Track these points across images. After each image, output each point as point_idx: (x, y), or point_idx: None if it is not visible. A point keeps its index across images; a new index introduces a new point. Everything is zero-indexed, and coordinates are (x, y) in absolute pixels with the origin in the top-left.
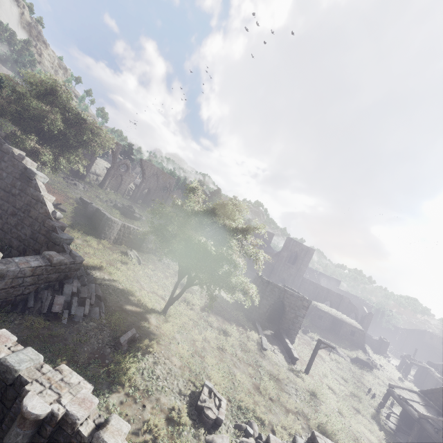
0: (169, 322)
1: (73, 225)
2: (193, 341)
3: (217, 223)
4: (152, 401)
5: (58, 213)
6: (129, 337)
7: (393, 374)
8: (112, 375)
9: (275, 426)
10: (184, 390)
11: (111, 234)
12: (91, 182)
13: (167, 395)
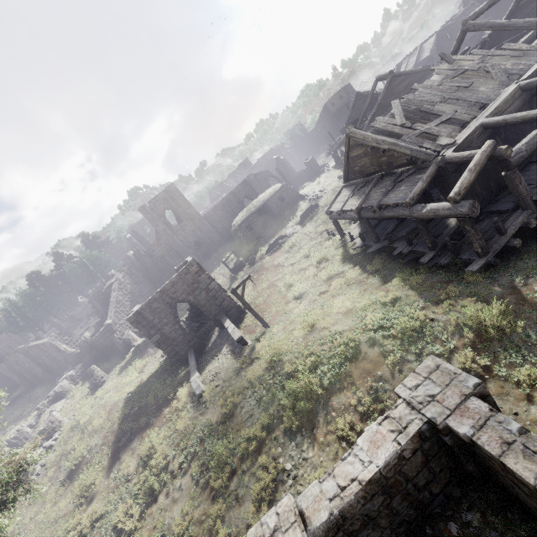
0: None
1: None
2: None
3: None
4: None
5: None
6: None
7: (334, 182)
8: None
9: None
10: None
11: None
12: None
13: None
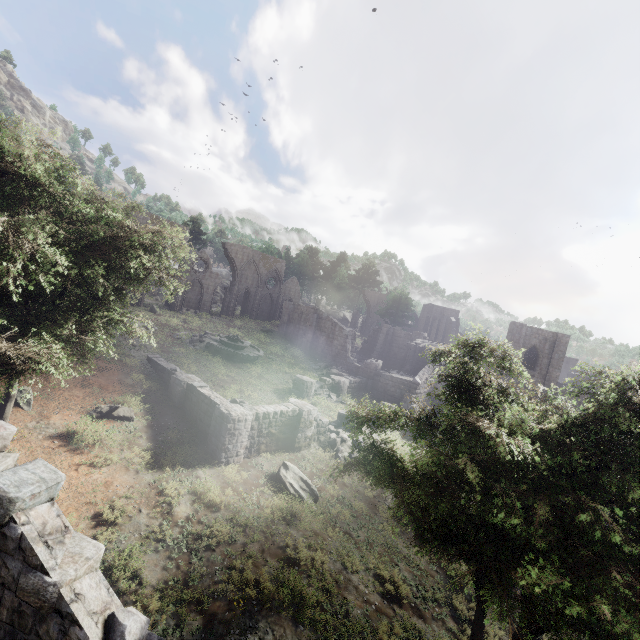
0: None
1: (157, 454)
2: None
3: None
4: None
5: (129, 629)
6: None
7: None
8: None
9: None
10: None
11: (238, 445)
12: (155, 307)
13: None
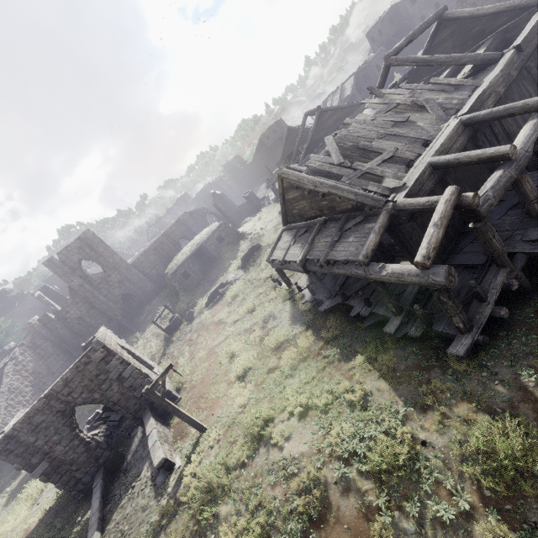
0: None
1: None
2: None
3: None
4: None
5: None
6: None
7: (275, 217)
8: None
9: None
10: None
11: None
12: None
13: None
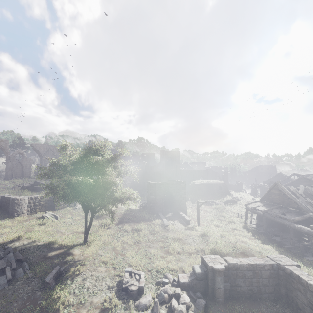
0: (91, 246)
1: None
2: (114, 248)
3: (88, 162)
4: (87, 306)
5: None
6: (53, 274)
7: (249, 198)
8: (46, 309)
9: (183, 268)
10: (112, 284)
11: (23, 209)
12: None
13: (98, 295)
